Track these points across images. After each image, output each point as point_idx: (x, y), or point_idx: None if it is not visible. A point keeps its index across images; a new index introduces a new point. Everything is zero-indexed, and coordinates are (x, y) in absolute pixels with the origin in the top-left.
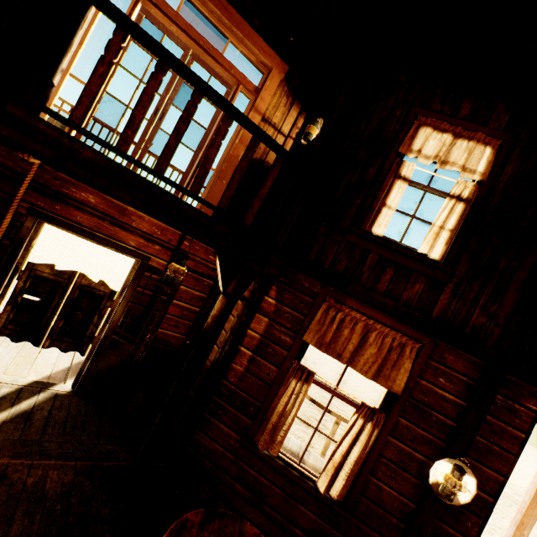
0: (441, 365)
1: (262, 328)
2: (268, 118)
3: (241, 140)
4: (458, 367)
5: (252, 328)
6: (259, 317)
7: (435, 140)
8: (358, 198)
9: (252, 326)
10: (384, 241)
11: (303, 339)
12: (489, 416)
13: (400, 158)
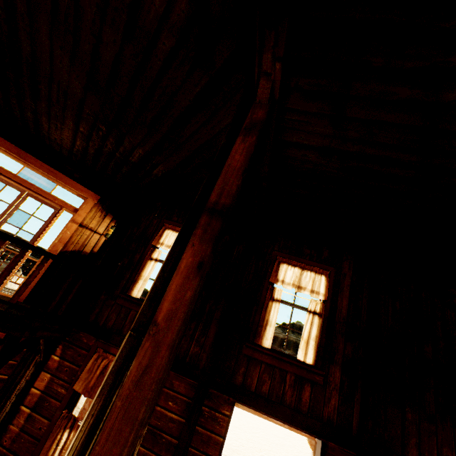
0: (171, 390)
1: (44, 384)
2: (86, 225)
3: (60, 240)
4: (182, 390)
5: (35, 386)
6: (44, 374)
7: (173, 236)
8: (128, 273)
9: (36, 384)
10: (139, 301)
11: (73, 388)
12: (200, 428)
13: (155, 247)
